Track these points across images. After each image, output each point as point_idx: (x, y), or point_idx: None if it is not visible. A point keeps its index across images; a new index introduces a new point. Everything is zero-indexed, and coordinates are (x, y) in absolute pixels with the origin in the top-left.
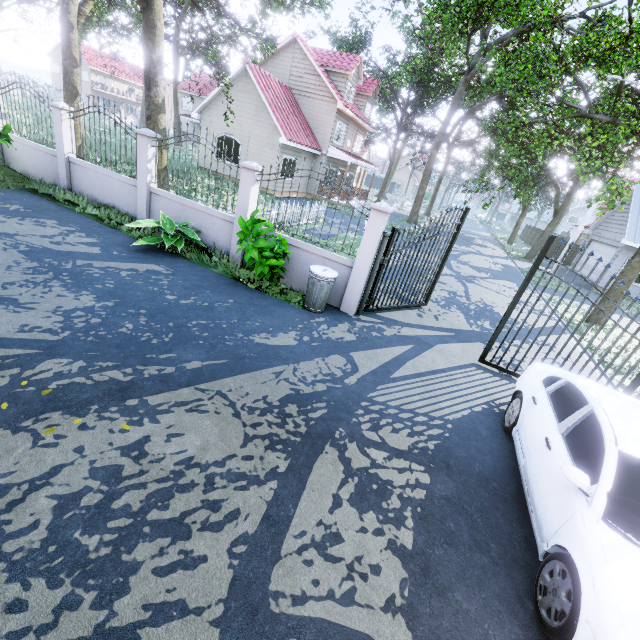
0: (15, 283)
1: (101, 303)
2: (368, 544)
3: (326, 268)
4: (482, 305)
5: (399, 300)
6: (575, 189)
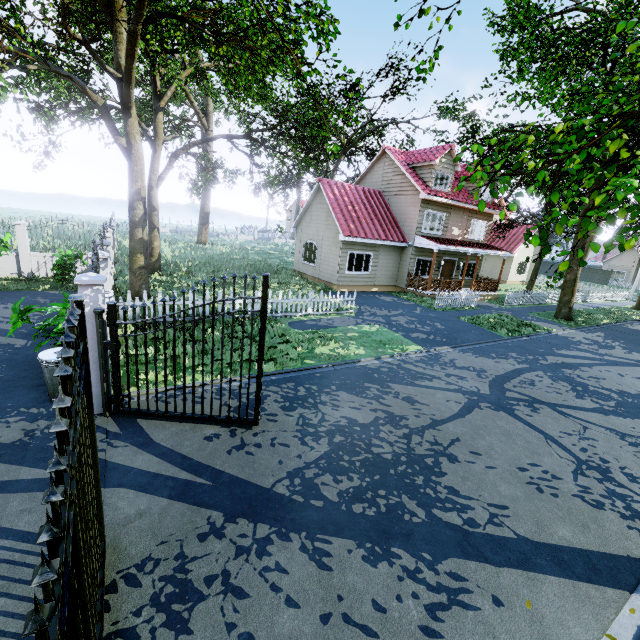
0: None
1: None
2: None
3: None
4: (425, 450)
5: (184, 406)
6: None
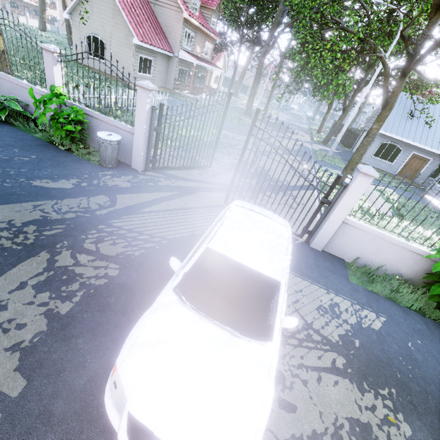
0: None
1: None
2: (27, 311)
3: (113, 134)
4: (260, 170)
5: (184, 162)
6: (357, 92)
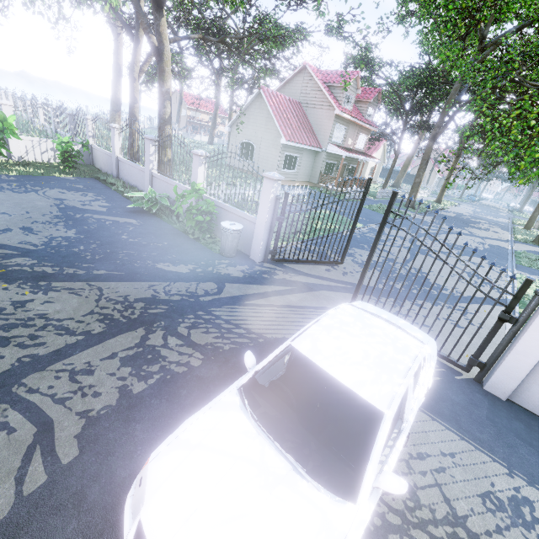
0: (40, 222)
1: (77, 235)
2: (107, 382)
3: (236, 223)
4: (415, 271)
5: (308, 255)
6: None
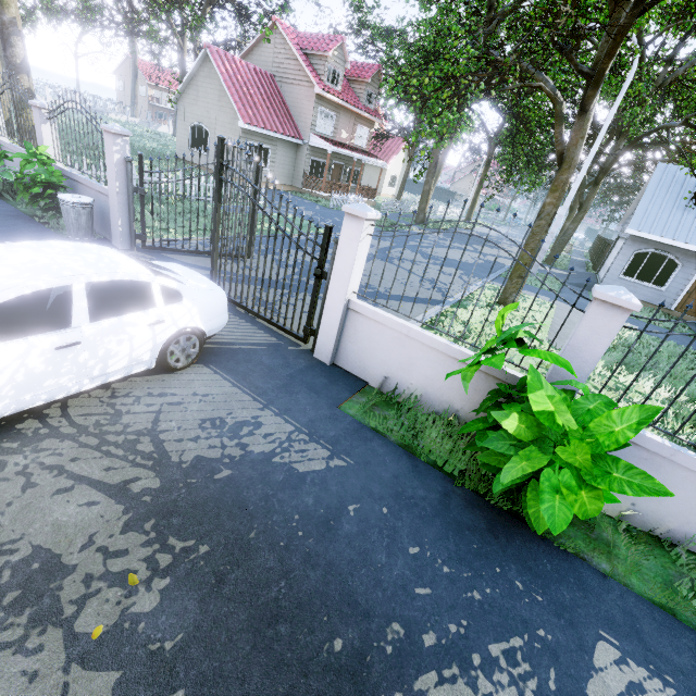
0: None
1: None
2: None
3: (85, 197)
4: None
5: (197, 244)
6: (600, 176)
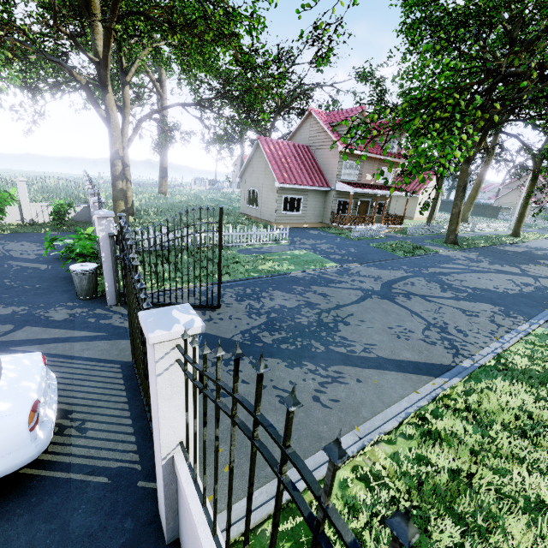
0: None
1: None
2: None
3: (92, 264)
4: (329, 320)
5: (170, 298)
6: None
